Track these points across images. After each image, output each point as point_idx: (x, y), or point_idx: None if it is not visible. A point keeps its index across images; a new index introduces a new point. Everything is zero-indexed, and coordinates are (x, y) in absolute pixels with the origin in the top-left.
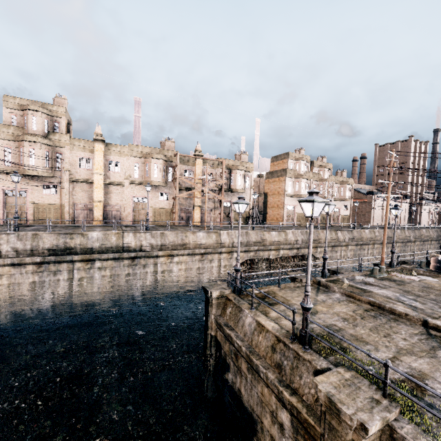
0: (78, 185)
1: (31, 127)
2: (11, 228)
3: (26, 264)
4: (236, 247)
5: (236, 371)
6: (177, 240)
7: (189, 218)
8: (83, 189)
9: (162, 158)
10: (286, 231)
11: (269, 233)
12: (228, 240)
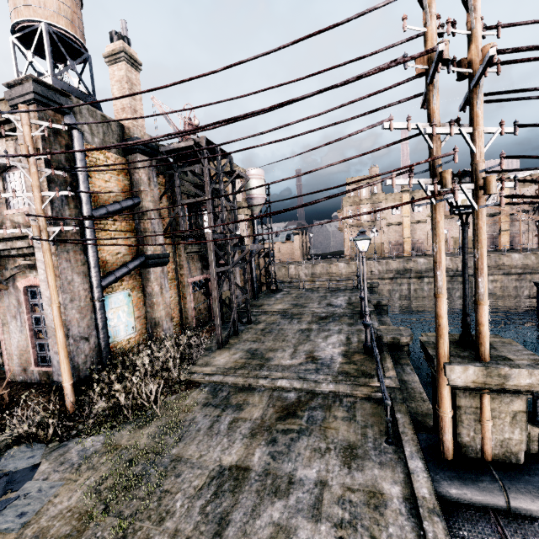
0: (391, 227)
1: (362, 195)
2: (374, 258)
3: (385, 279)
4: None
5: None
6: (490, 262)
7: (493, 243)
8: (394, 230)
9: None
10: None
11: None
12: None
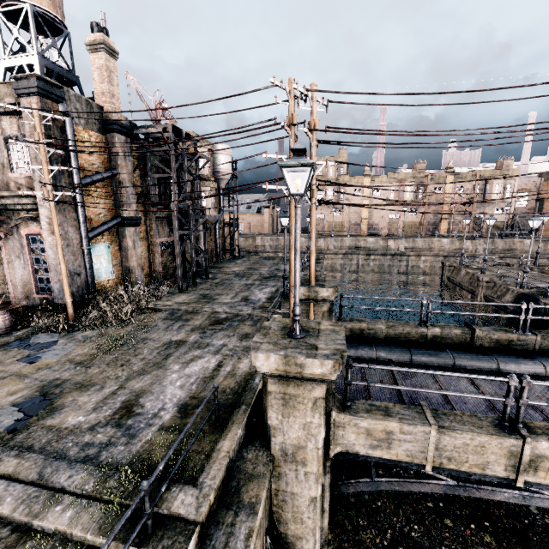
0: (352, 208)
1: (329, 175)
2: (332, 235)
3: (338, 254)
4: (479, 253)
5: (454, 294)
6: (424, 245)
7: (435, 229)
8: (355, 211)
9: (414, 180)
10: (546, 241)
11: (521, 243)
12: (471, 247)
